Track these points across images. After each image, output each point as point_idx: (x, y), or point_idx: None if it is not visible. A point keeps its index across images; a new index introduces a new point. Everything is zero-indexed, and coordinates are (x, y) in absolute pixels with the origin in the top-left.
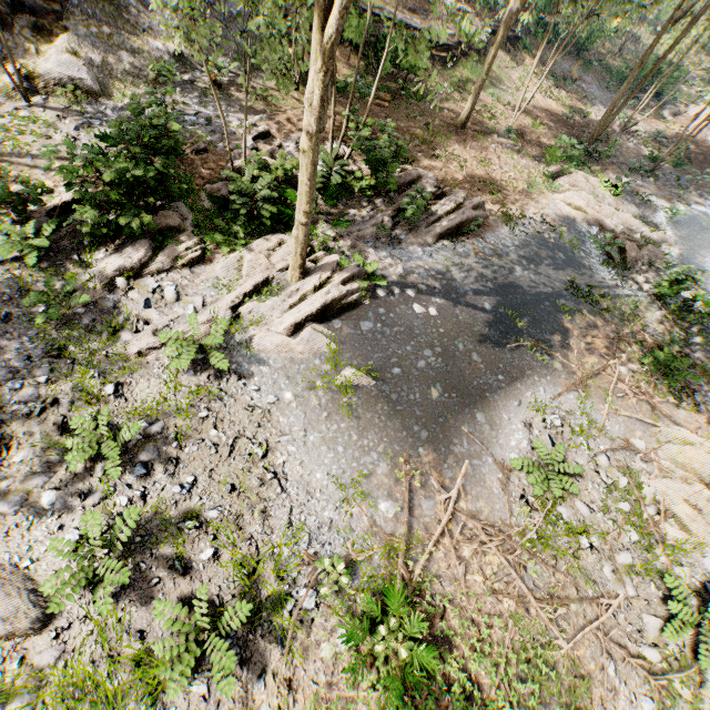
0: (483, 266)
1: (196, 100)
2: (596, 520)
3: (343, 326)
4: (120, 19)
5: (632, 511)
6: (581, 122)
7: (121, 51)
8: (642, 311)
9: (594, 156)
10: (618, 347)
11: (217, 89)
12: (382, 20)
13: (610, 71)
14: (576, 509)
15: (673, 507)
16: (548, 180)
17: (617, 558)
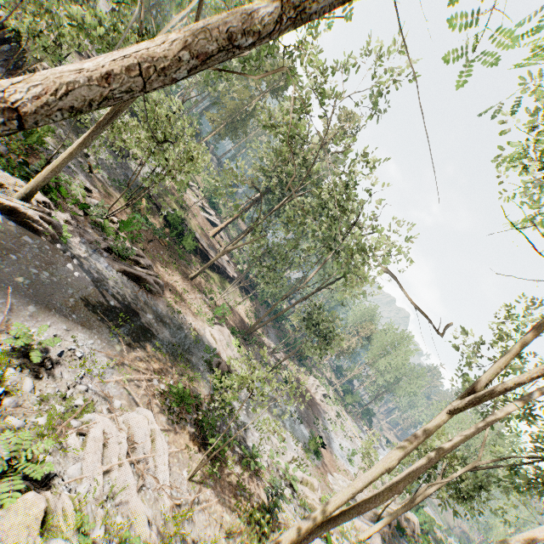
0: (133, 298)
1: (74, 163)
2: (28, 397)
3: (14, 226)
4: (75, 129)
5: (62, 413)
6: (254, 333)
7: (61, 129)
8: (201, 385)
9: (247, 343)
10: (166, 377)
11: (89, 172)
12: (191, 232)
13: (283, 335)
14: (23, 382)
15: (93, 428)
16: (209, 318)
17: (9, 418)
